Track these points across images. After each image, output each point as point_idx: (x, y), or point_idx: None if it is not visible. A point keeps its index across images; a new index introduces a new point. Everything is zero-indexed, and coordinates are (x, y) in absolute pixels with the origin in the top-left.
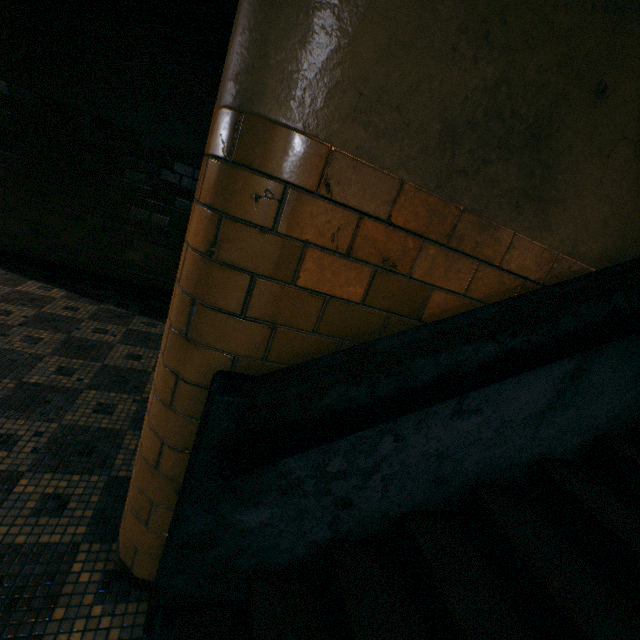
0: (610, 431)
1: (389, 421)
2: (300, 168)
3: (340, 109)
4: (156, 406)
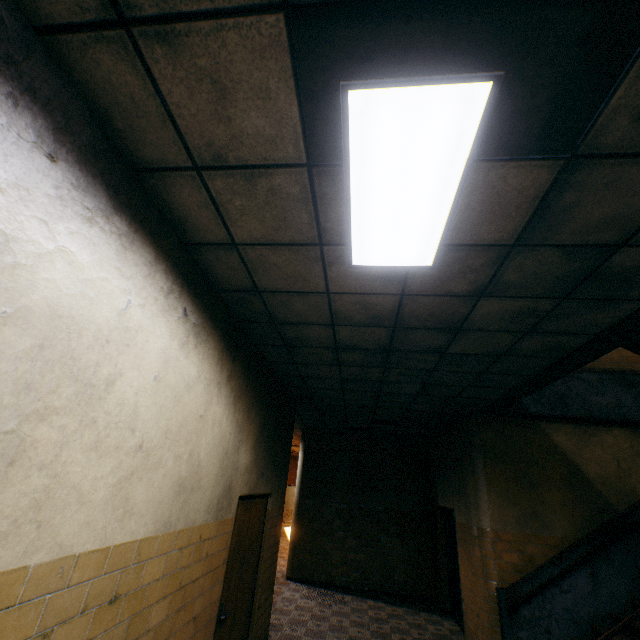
0: (633, 597)
1: (543, 595)
2: (493, 535)
3: (495, 523)
4: (484, 603)
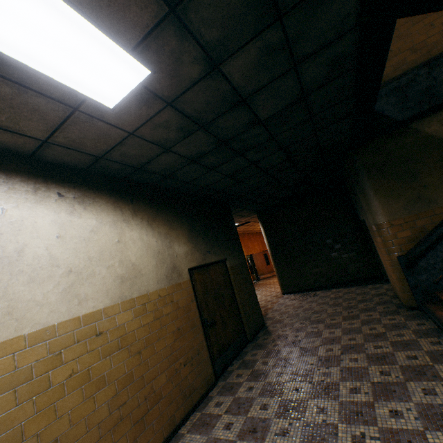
0: None
1: (434, 249)
2: (387, 225)
3: (386, 217)
4: (391, 269)
